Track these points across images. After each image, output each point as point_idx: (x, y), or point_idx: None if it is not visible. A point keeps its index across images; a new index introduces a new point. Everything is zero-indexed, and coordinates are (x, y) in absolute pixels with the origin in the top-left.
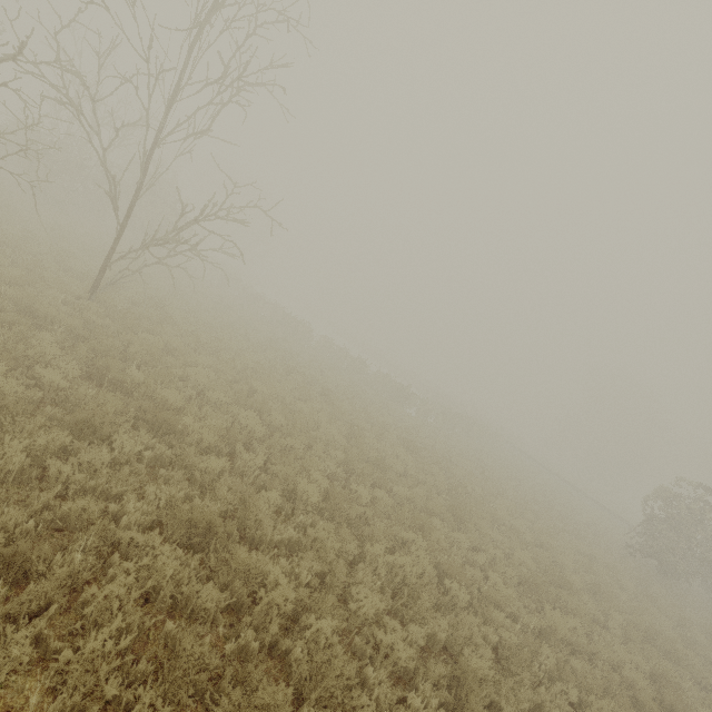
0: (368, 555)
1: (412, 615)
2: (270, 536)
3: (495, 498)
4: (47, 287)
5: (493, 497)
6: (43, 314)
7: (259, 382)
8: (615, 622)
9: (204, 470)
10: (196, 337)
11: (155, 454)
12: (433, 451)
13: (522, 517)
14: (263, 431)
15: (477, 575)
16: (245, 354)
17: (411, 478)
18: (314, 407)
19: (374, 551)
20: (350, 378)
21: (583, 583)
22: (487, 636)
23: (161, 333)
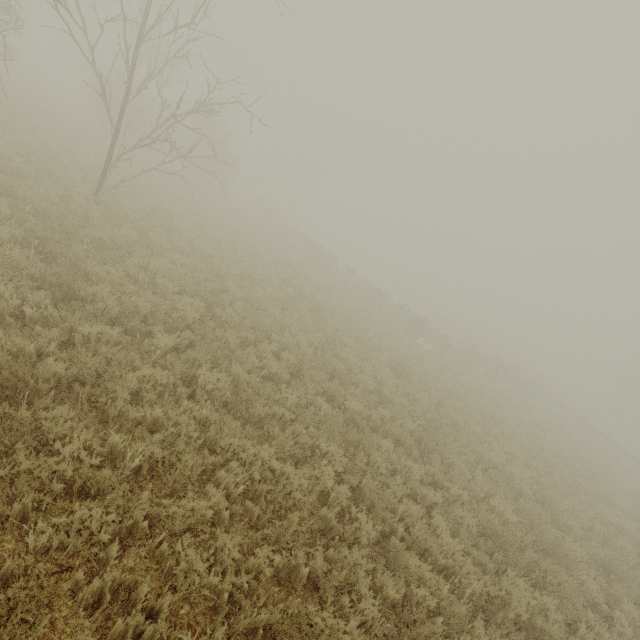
0: (241, 454)
1: (277, 536)
2: (126, 411)
3: (494, 439)
4: (51, 184)
5: (492, 438)
6: (21, 196)
7: (233, 283)
8: (627, 616)
9: (86, 335)
10: (187, 241)
11: (42, 313)
12: (429, 379)
13: (529, 467)
14: (196, 318)
15: (414, 512)
16: (241, 264)
17: (380, 398)
18: (293, 316)
19: (256, 452)
20: (363, 305)
21: (591, 556)
22: (386, 588)
23: (150, 232)
